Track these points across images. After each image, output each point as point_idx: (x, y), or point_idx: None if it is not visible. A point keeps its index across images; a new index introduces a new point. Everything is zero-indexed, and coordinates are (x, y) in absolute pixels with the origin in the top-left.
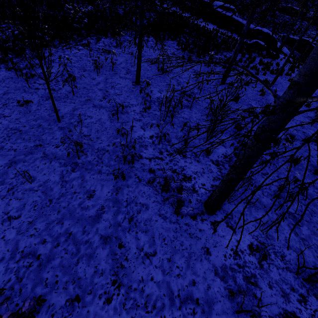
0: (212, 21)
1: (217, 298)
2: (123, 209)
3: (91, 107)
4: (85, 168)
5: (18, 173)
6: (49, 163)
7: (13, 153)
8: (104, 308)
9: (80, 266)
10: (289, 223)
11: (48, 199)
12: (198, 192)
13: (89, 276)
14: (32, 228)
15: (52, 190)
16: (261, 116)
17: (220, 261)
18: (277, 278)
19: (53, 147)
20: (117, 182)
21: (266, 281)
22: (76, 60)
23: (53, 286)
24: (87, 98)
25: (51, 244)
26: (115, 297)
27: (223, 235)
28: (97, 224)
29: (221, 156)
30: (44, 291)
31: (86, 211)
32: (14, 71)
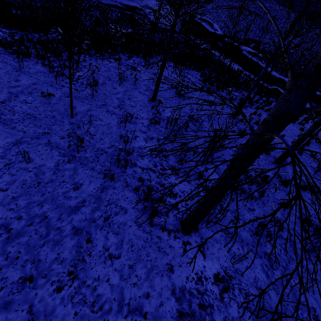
0: (239, 62)
1: (167, 318)
2: (103, 207)
3: (104, 111)
4: (80, 162)
5: (19, 152)
6: (50, 150)
7: (22, 135)
8: (52, 295)
9: (44, 249)
10: (263, 263)
11: (38, 182)
12: (180, 210)
13: (49, 260)
14: (14, 203)
15: (44, 174)
16: (263, 155)
17: (181, 282)
18: (234, 315)
19: (58, 138)
20: (105, 181)
21: (222, 315)
22: (104, 70)
23: (13, 261)
24: (103, 103)
25: (25, 222)
26: (66, 288)
27: (192, 257)
28: (74, 215)
29: (212, 182)
30: (3, 264)
31: (67, 200)
32: (48, 68)
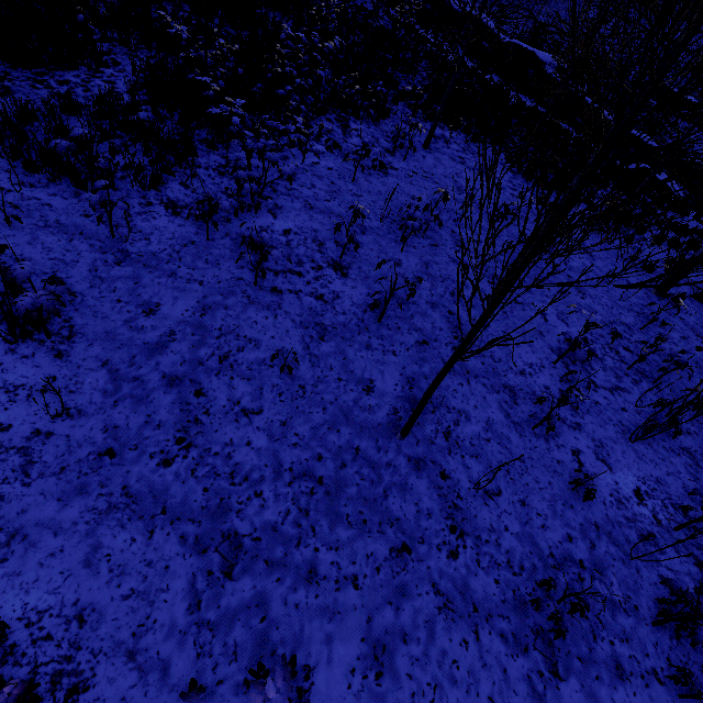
0: (536, 96)
1: None
2: None
3: None
4: (577, 657)
5: None
6: (474, 638)
7: (358, 600)
8: None
9: None
10: None
11: None
12: None
13: None
14: None
15: None
16: None
17: None
18: None
19: (444, 558)
20: None
21: None
22: (327, 192)
23: None
24: (416, 334)
25: None
26: None
27: None
28: None
29: None
30: None
31: None
32: (191, 219)
